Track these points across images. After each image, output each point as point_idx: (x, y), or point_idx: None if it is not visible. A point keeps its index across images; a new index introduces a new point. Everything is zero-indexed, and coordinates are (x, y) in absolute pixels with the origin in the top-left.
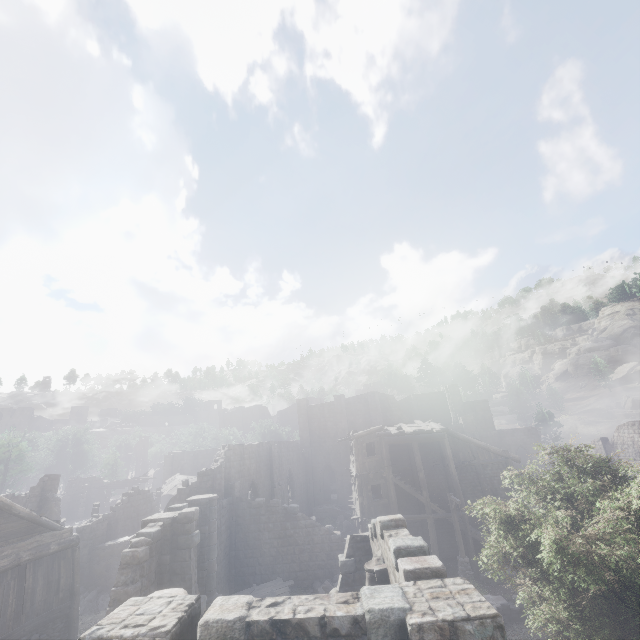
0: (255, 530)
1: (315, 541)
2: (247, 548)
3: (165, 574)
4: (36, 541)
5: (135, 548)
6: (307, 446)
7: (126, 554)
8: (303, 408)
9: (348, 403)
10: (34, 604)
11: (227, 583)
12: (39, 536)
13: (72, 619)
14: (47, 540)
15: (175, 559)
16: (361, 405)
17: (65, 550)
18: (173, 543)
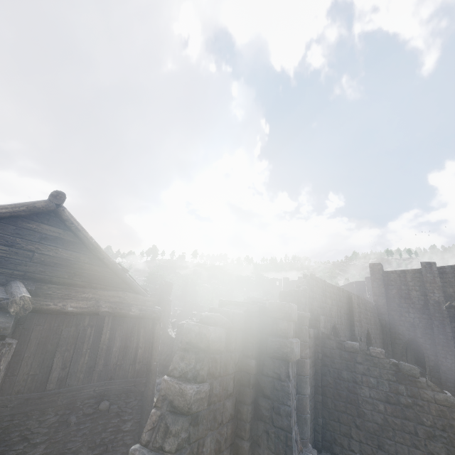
0: (348, 379)
1: None
2: (337, 398)
3: (247, 388)
4: (118, 296)
5: (204, 324)
6: (383, 312)
7: (190, 327)
8: (377, 272)
9: (443, 272)
10: (108, 365)
11: (313, 432)
12: (122, 293)
13: (146, 400)
14: (129, 300)
15: (263, 370)
16: None
17: (146, 319)
18: (260, 344)
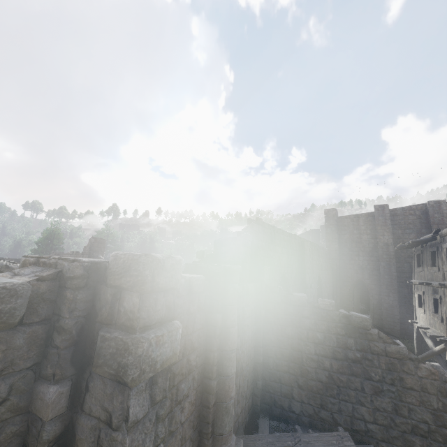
0: (293, 336)
1: (406, 384)
2: (280, 357)
3: None
4: None
5: None
6: (335, 257)
7: None
8: (332, 218)
9: (394, 214)
10: None
11: (250, 398)
12: None
13: None
14: None
15: (83, 402)
16: (415, 217)
17: None
18: (86, 344)
